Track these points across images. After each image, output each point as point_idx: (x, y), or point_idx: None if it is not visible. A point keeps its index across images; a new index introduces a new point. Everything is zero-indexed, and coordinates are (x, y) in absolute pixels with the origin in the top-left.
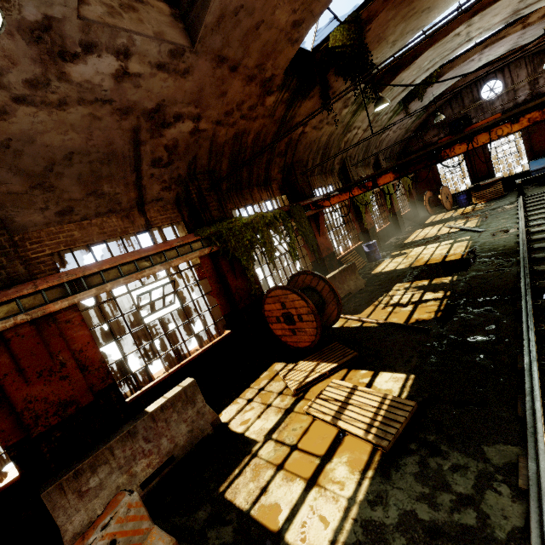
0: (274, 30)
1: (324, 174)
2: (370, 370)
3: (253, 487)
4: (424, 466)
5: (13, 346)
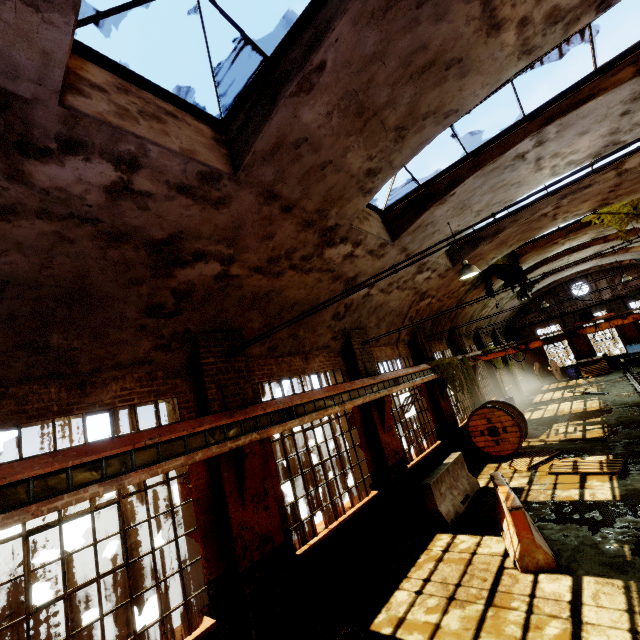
0: (484, 260)
1: (465, 337)
2: (577, 457)
3: (544, 495)
4: None
5: (385, 406)
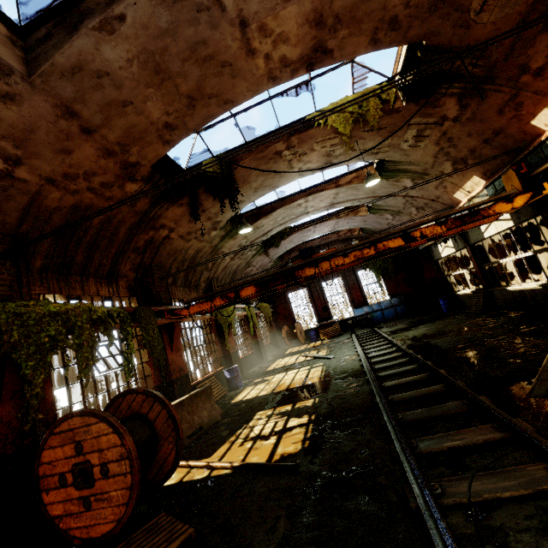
0: (144, 118)
1: (188, 287)
2: None
3: None
4: None
5: None
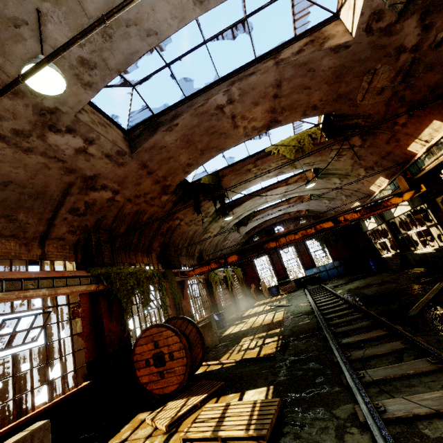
0: (177, 163)
1: (188, 256)
2: (237, 392)
3: None
4: (299, 439)
5: None
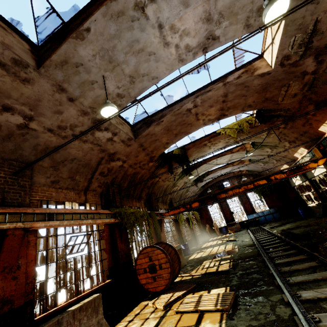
0: (160, 142)
1: (162, 203)
2: (205, 290)
3: None
4: (248, 310)
5: (6, 240)
